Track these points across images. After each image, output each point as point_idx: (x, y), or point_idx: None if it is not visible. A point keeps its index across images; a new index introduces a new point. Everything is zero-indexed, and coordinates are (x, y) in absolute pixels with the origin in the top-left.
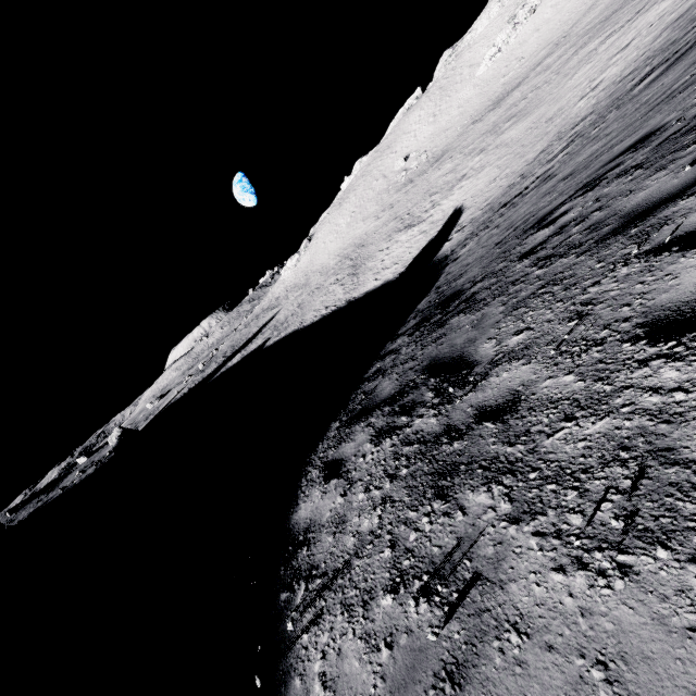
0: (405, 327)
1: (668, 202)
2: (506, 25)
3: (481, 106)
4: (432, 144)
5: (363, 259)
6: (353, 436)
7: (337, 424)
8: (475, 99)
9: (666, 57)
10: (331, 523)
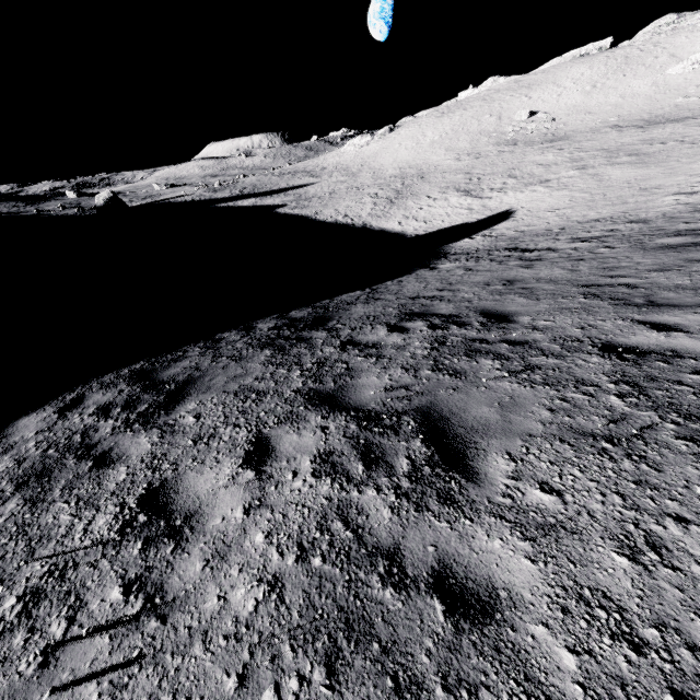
0: (298, 312)
1: (330, 407)
2: None
3: (638, 112)
4: (565, 117)
5: (410, 192)
6: (110, 391)
7: (139, 366)
8: (641, 100)
9: None
10: (7, 446)
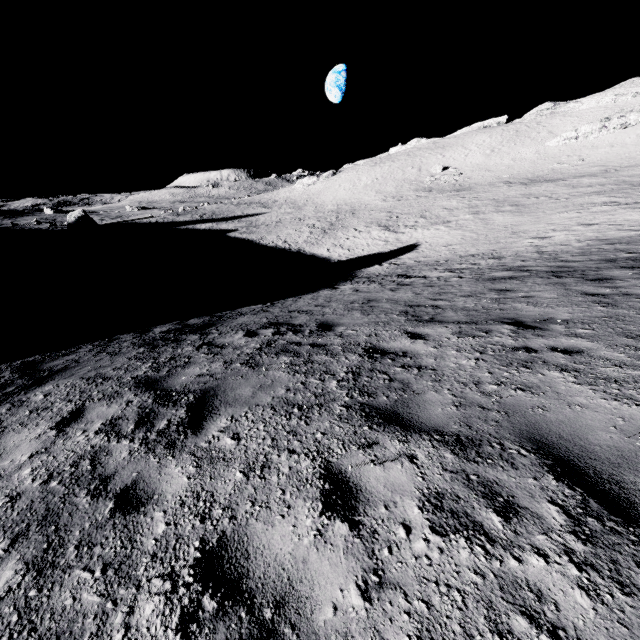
0: (196, 319)
1: (146, 388)
2: (597, 121)
3: (524, 172)
4: (470, 172)
5: (341, 225)
6: None
7: (33, 358)
8: (527, 163)
9: (532, 266)
10: None
